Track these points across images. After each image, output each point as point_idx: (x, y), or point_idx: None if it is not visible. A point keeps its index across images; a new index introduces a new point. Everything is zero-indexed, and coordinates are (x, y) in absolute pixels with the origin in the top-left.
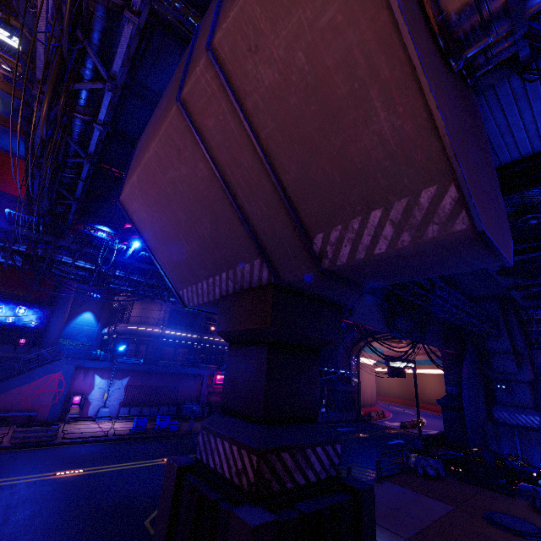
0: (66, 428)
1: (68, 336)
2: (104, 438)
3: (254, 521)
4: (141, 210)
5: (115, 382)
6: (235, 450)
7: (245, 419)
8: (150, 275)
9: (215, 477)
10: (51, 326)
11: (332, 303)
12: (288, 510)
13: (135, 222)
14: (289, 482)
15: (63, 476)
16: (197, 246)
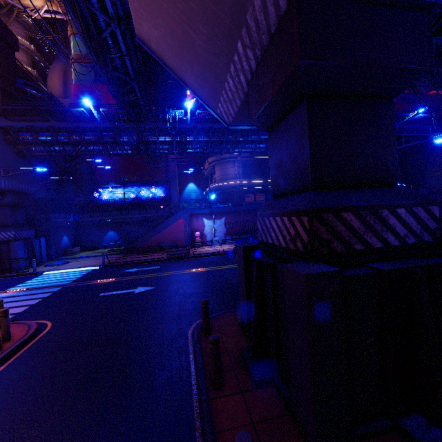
0: (196, 250)
1: (185, 201)
2: (217, 253)
3: (307, 271)
4: (151, 30)
5: (217, 221)
6: (286, 220)
7: (295, 194)
8: (212, 134)
9: (274, 249)
10: (172, 195)
11: (412, 0)
12: (359, 269)
13: (156, 53)
14: (358, 244)
15: (194, 271)
16: (202, 26)
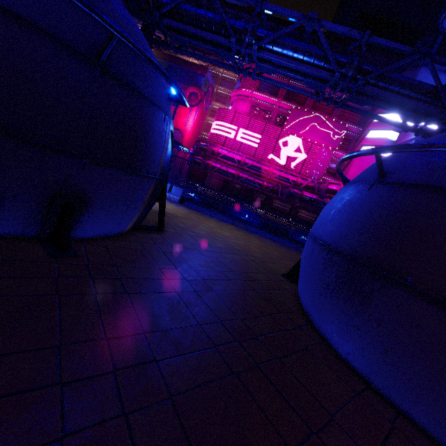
0: None
1: None
2: None
3: None
4: None
5: None
6: None
7: None
8: None
9: None
10: None
11: None
12: None
13: None
14: None
15: None
16: None
